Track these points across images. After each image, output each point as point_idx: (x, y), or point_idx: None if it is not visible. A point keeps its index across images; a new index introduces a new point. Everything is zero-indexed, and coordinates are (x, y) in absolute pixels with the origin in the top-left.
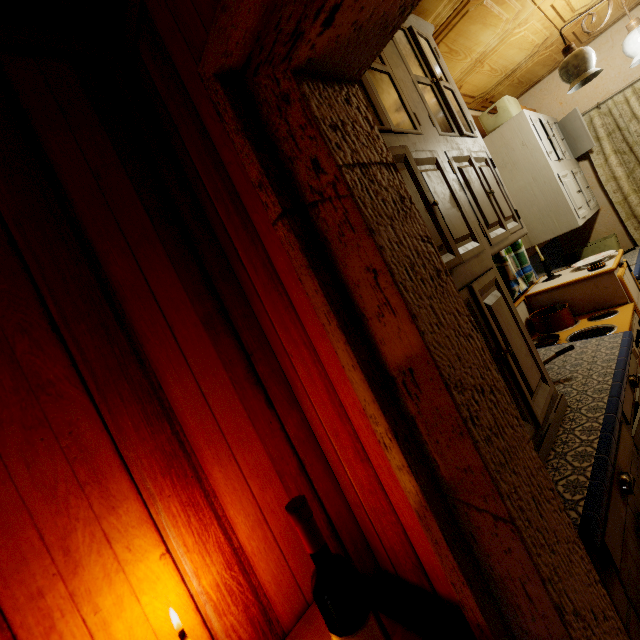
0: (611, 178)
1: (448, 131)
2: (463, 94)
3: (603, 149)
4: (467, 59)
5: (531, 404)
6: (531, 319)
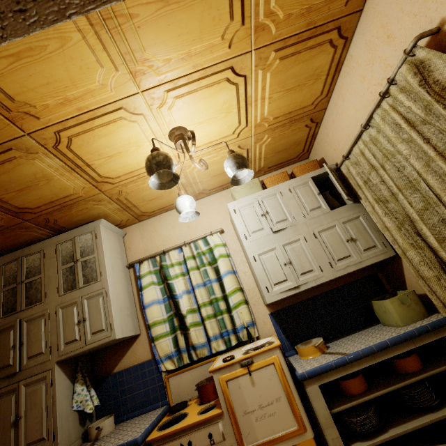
0: (384, 227)
1: (73, 288)
2: (218, 186)
3: (366, 196)
4: (175, 191)
5: None
6: (206, 380)
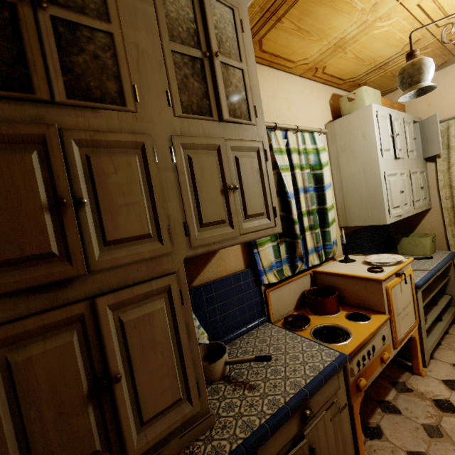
0: (448, 185)
1: (203, 113)
2: (330, 74)
3: (449, 157)
4: (324, 41)
5: (126, 438)
6: (306, 293)
